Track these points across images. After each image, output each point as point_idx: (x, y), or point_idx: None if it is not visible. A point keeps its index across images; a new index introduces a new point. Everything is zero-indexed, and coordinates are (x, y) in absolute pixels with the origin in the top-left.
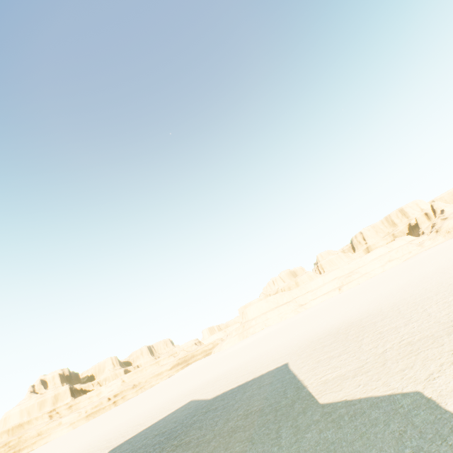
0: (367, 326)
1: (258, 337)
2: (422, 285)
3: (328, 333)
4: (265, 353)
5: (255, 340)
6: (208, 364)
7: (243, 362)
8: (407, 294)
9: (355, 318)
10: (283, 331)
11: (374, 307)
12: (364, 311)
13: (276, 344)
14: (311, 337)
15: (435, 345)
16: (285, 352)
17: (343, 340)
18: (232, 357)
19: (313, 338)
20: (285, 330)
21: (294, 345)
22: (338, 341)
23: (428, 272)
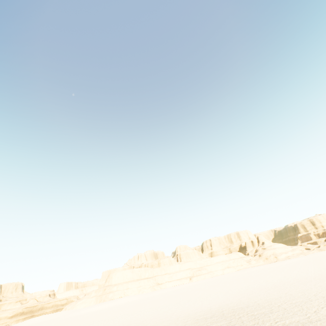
0: (258, 315)
1: (117, 304)
2: (282, 291)
3: (212, 314)
4: (139, 321)
5: (114, 306)
6: (59, 320)
7: (112, 325)
8: (274, 295)
9: (233, 305)
10: (146, 303)
11: (245, 300)
12: (237, 301)
13: (147, 314)
14: (192, 314)
15: None
16: (168, 324)
17: (241, 324)
18: (92, 319)
19: (195, 316)
20: (149, 303)
21: (175, 319)
22: (235, 324)
23: (274, 282)
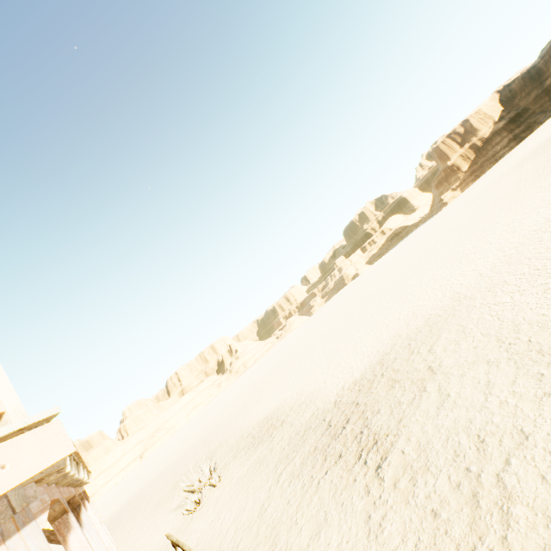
0: (113, 522)
1: None
2: (174, 457)
3: None
4: None
5: None
6: None
7: None
8: (160, 470)
9: (116, 511)
10: None
11: (136, 491)
12: (128, 499)
13: None
14: None
15: (121, 530)
16: None
17: None
18: None
19: None
20: None
21: None
22: None
23: (192, 434)
